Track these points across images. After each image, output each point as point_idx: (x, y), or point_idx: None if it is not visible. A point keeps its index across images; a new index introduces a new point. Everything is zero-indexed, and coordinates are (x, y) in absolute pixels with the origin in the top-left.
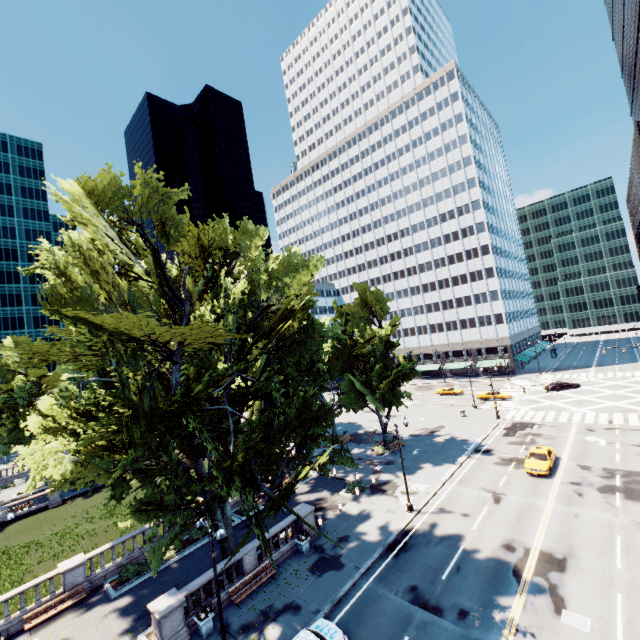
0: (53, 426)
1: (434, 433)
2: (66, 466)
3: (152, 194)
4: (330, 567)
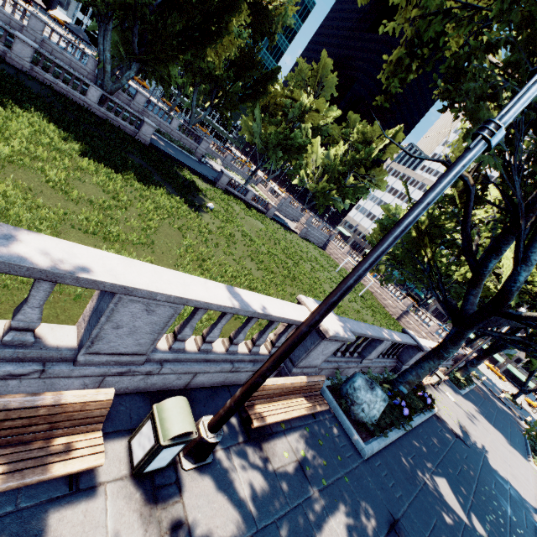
0: None
1: (529, 413)
2: None
3: None
4: None
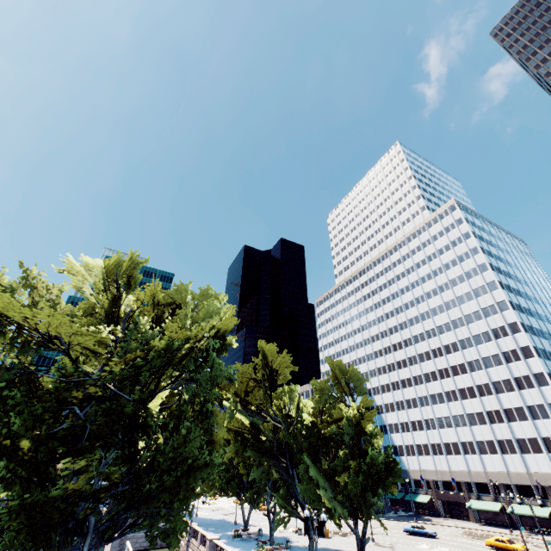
0: None
1: None
2: None
3: (132, 263)
4: None
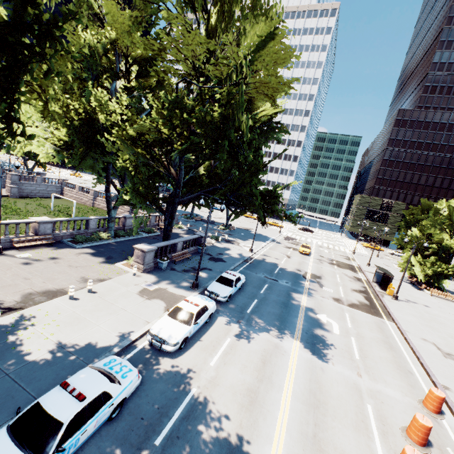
0: (55, 111)
1: (249, 230)
2: (48, 149)
3: None
4: (219, 261)
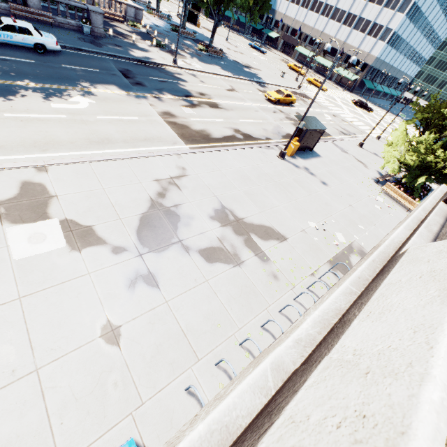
0: None
1: (249, 68)
2: None
3: None
4: (92, 44)
